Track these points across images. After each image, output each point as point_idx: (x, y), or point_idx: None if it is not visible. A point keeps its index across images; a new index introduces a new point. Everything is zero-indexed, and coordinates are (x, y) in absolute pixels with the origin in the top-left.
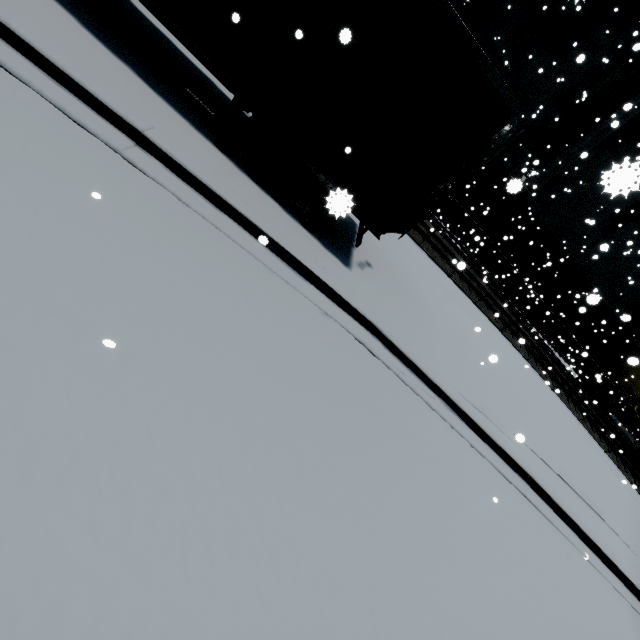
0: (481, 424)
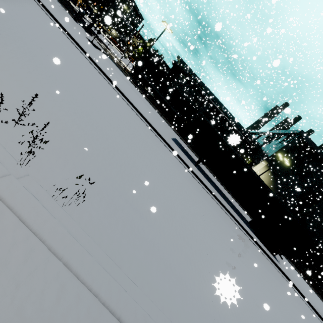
0: (320, 313)
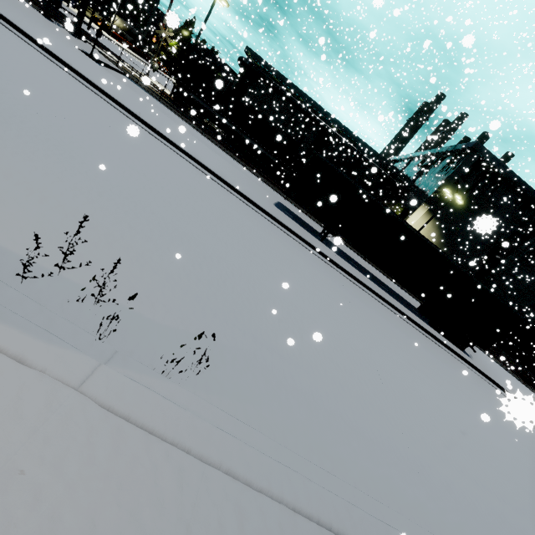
0: None
